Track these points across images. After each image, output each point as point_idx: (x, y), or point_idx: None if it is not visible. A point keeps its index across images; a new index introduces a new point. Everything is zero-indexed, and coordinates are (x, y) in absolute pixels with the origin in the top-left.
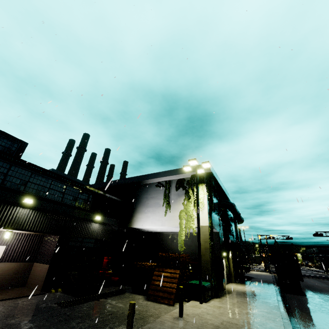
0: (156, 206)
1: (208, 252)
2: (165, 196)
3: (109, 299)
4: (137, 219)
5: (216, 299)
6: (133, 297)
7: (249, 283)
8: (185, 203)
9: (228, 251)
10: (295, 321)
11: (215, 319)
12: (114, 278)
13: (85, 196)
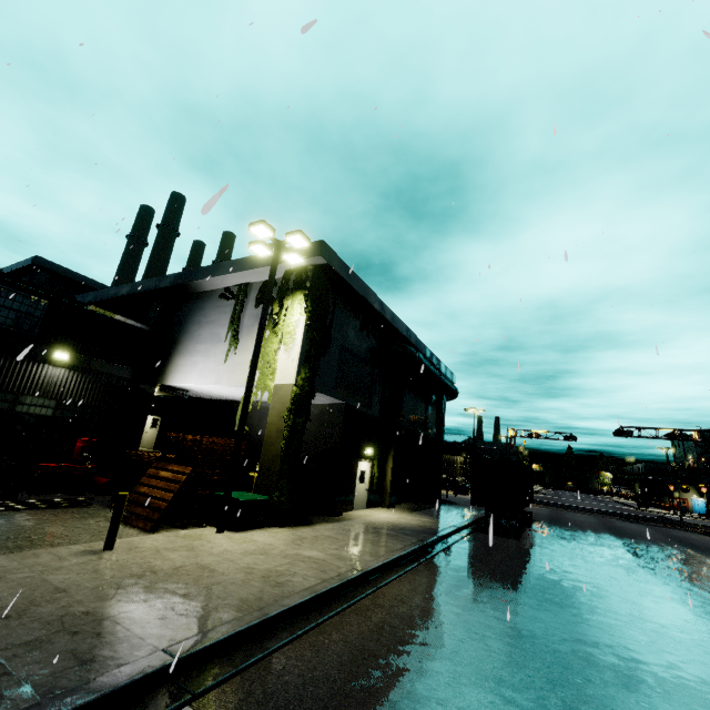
0: (212, 341)
1: (281, 439)
2: (232, 319)
3: (27, 513)
4: (175, 368)
5: (273, 529)
6: (96, 513)
7: (423, 511)
8: (267, 335)
9: (388, 447)
10: (392, 576)
11: (183, 560)
12: (101, 481)
13: (21, 304)
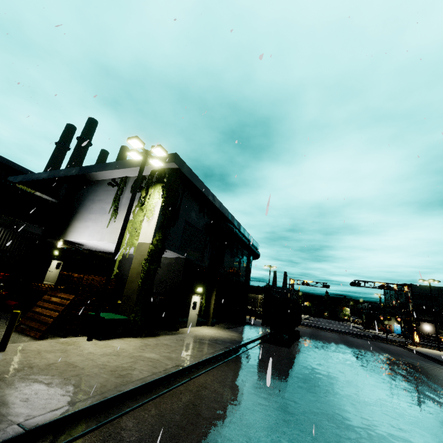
0: (100, 212)
1: (139, 278)
2: (115, 199)
3: None
4: (74, 229)
5: (128, 339)
6: (2, 326)
7: (232, 329)
8: (137, 211)
9: (213, 287)
10: (203, 370)
11: (56, 359)
12: (11, 303)
13: None
